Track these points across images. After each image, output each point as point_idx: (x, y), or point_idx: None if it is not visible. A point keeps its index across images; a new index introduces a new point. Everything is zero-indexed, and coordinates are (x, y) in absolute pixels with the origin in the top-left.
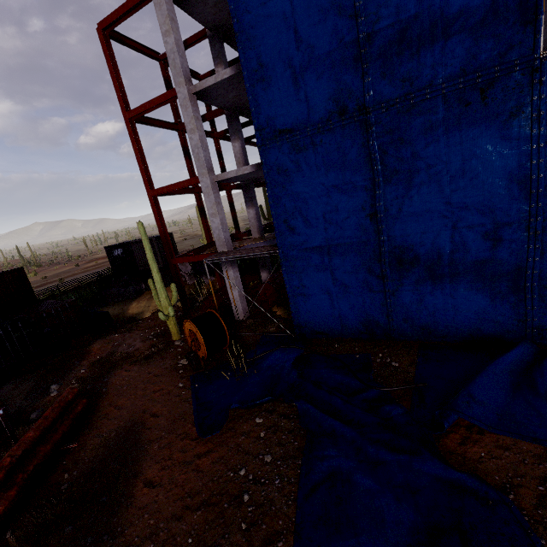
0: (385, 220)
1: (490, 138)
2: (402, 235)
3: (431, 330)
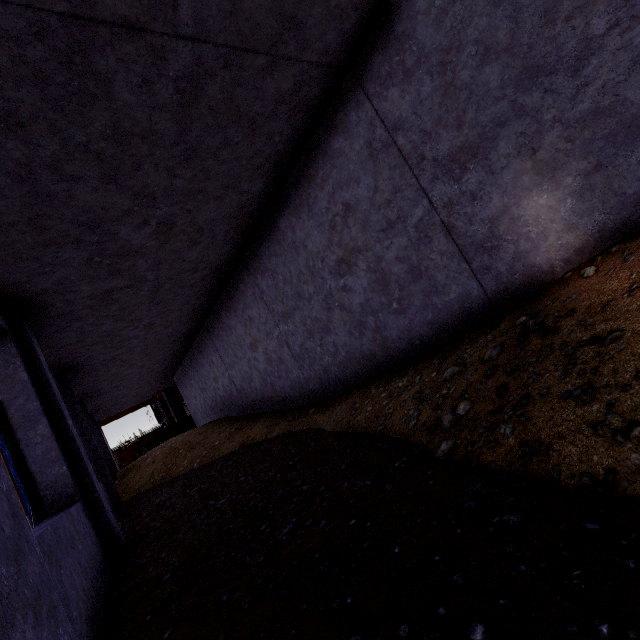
0: None
1: None
2: None
3: None
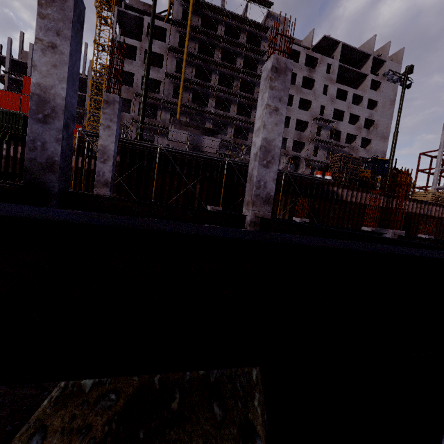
0: None
1: None
2: None
3: None
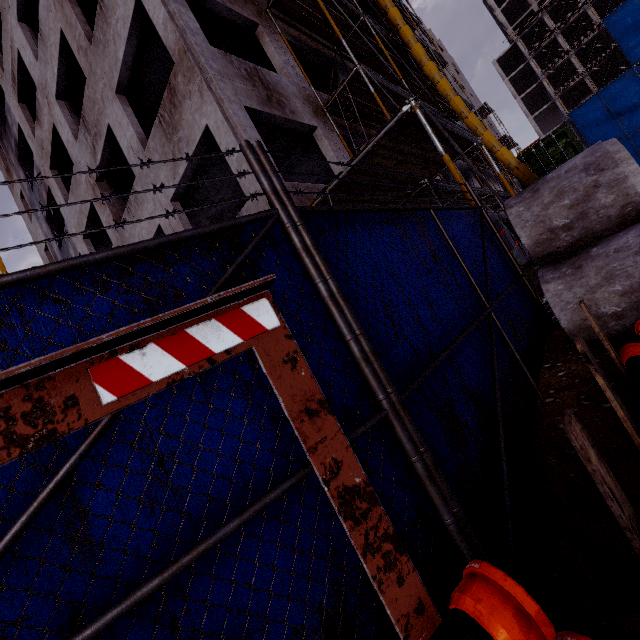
0: None
1: None
2: None
3: None
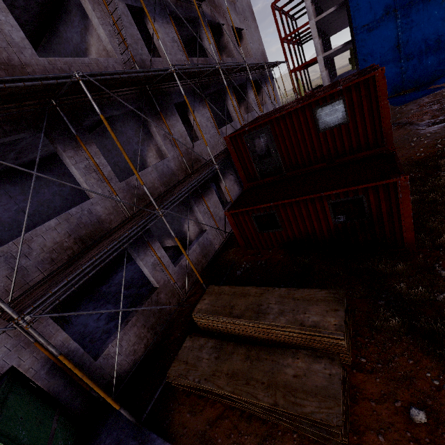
0: (402, 47)
1: (436, 9)
2: (408, 50)
3: (418, 82)
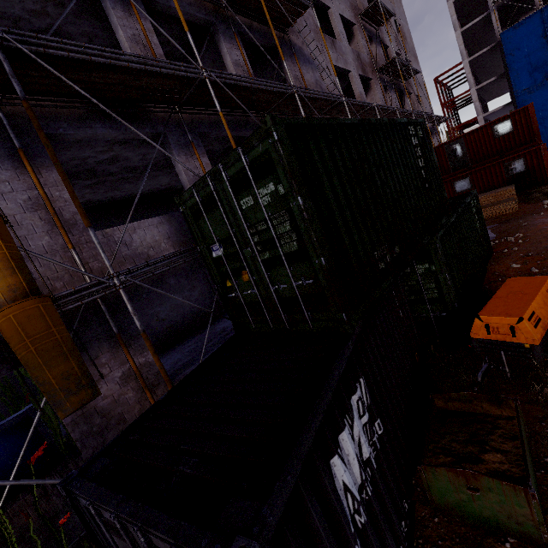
0: None
1: None
2: None
3: None
